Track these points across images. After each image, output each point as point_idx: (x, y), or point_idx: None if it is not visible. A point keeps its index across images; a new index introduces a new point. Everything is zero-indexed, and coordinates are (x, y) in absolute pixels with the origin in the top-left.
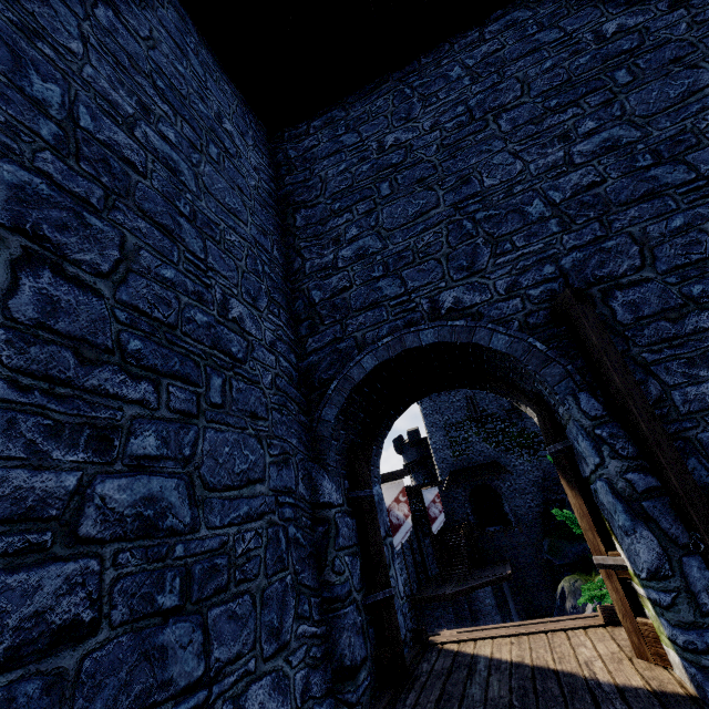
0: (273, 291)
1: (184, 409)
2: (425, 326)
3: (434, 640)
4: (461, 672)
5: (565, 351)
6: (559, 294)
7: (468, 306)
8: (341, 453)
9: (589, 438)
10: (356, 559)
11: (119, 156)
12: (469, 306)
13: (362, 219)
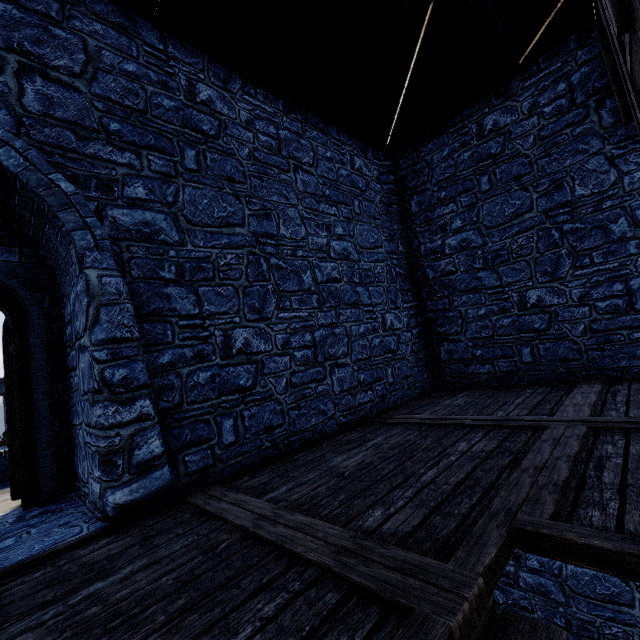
0: None
1: None
2: None
3: None
4: None
5: None
6: None
7: None
8: None
9: None
10: None
11: None
12: None
13: (544, 559)
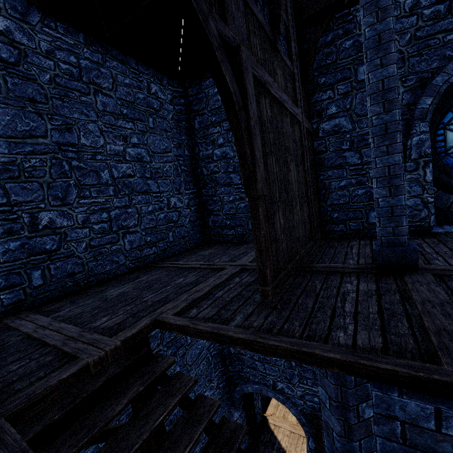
0: (215, 360)
1: (199, 449)
2: (270, 391)
3: (268, 420)
4: (270, 447)
5: (311, 425)
6: (316, 409)
7: (285, 392)
8: (241, 396)
9: (307, 452)
10: (244, 423)
11: (172, 412)
12: (286, 393)
13: None
